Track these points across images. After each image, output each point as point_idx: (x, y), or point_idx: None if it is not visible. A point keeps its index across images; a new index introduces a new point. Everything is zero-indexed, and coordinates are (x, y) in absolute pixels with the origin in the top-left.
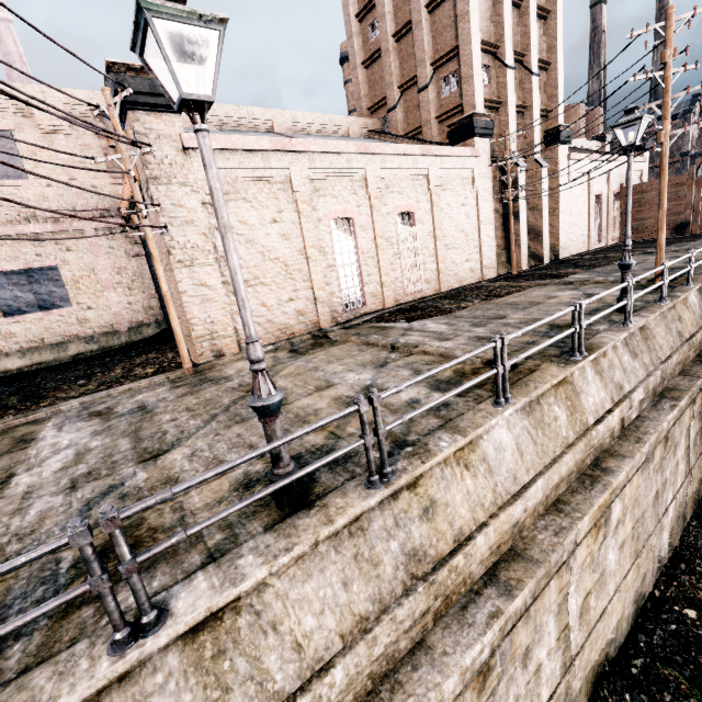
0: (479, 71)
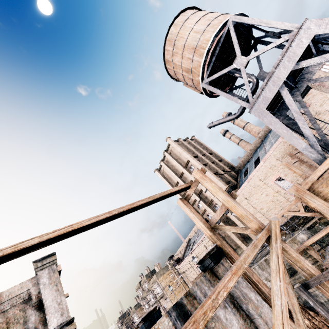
0: None
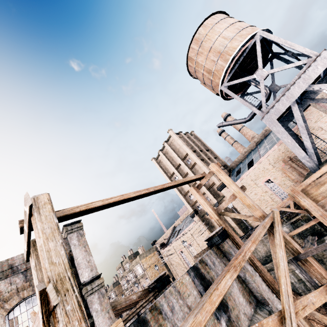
0: (186, 203)
